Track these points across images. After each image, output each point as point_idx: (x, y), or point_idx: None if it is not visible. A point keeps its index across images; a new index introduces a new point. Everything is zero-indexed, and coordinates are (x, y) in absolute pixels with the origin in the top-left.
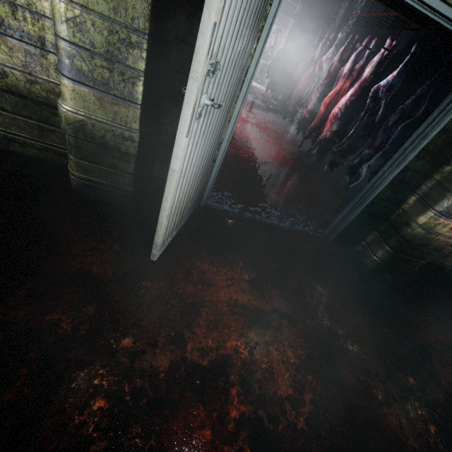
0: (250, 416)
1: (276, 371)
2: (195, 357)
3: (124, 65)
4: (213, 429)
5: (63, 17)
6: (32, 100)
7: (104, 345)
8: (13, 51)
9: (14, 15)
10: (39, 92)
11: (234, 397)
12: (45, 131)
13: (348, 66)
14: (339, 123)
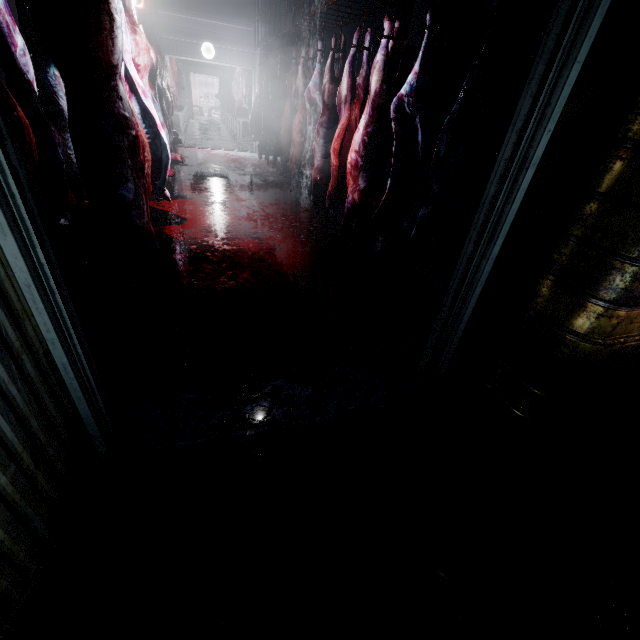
0: None
1: None
2: None
3: None
4: None
5: None
6: None
7: None
8: None
9: None
10: None
11: None
12: None
13: (346, 84)
14: (368, 175)
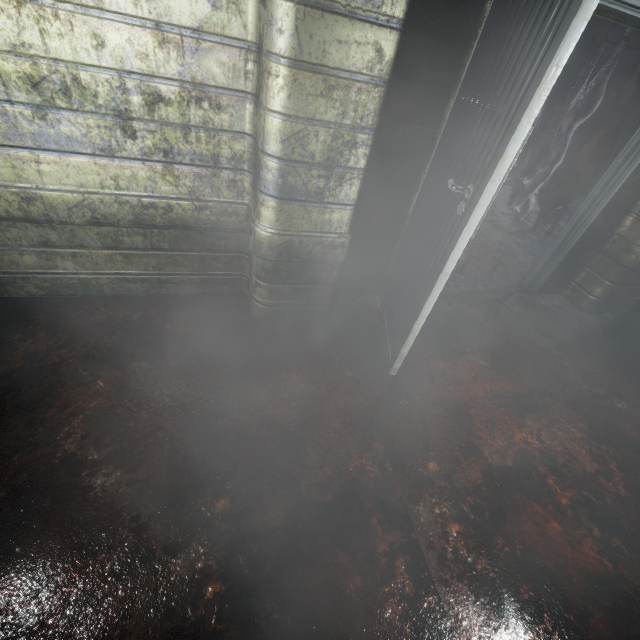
0: (578, 499)
1: (572, 450)
2: (498, 461)
3: (344, 168)
4: (557, 520)
5: (284, 135)
6: (198, 229)
7: (416, 475)
8: (179, 179)
9: (186, 138)
10: (208, 218)
11: (554, 486)
12: (207, 260)
13: None
14: None
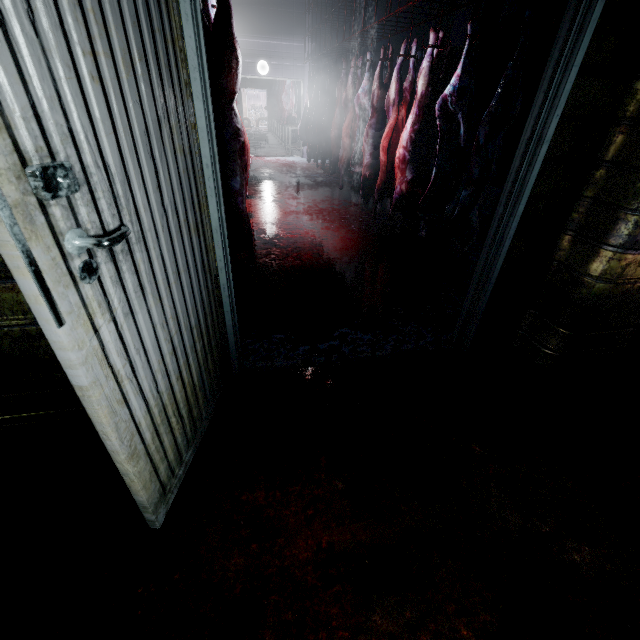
0: None
1: None
2: None
3: None
4: None
5: None
6: None
7: None
8: None
9: None
10: None
11: None
12: None
13: (394, 89)
14: (413, 168)
